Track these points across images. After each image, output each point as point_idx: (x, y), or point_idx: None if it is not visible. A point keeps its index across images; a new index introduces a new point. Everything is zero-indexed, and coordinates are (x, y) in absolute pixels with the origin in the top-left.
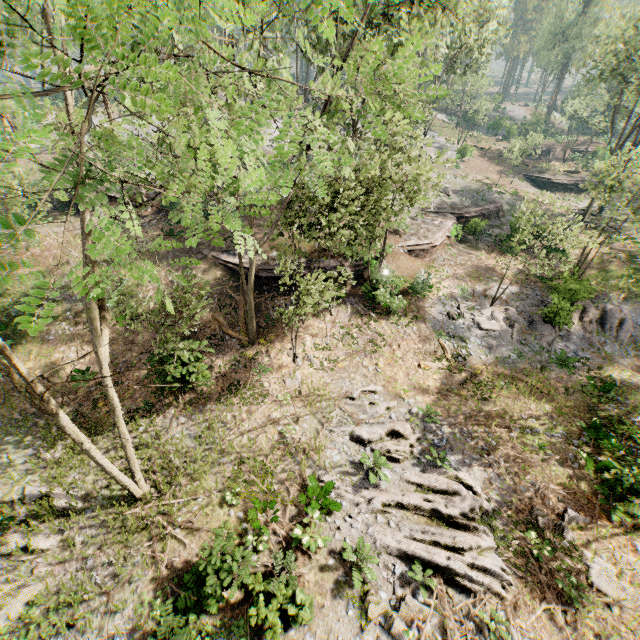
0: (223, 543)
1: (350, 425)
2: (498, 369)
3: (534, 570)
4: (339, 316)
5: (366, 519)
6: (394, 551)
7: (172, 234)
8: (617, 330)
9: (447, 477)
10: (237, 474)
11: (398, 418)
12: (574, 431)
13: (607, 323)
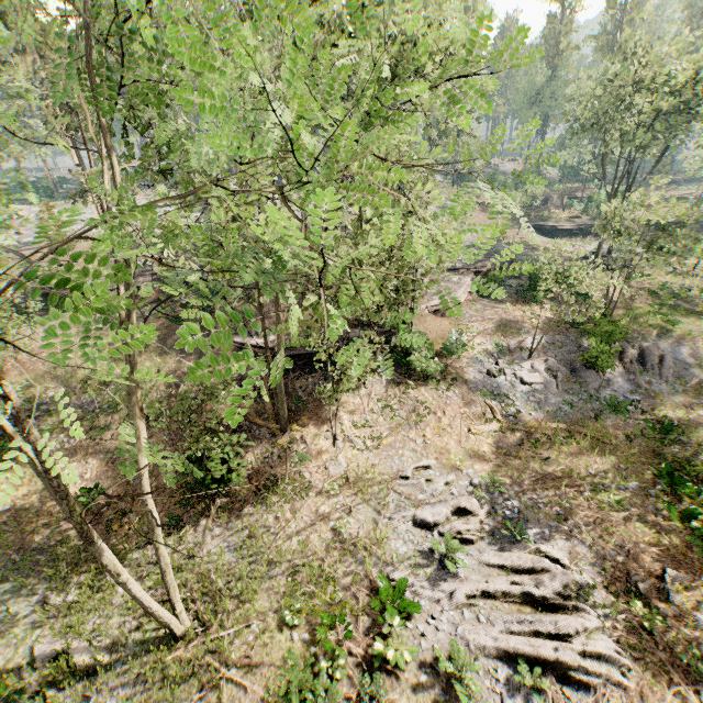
0: (299, 675)
1: (410, 508)
2: (552, 424)
3: (650, 647)
4: (374, 388)
5: (452, 617)
6: (492, 651)
7: (178, 321)
8: (659, 367)
9: (529, 552)
10: (292, 587)
11: (460, 493)
12: (647, 480)
13: (648, 361)
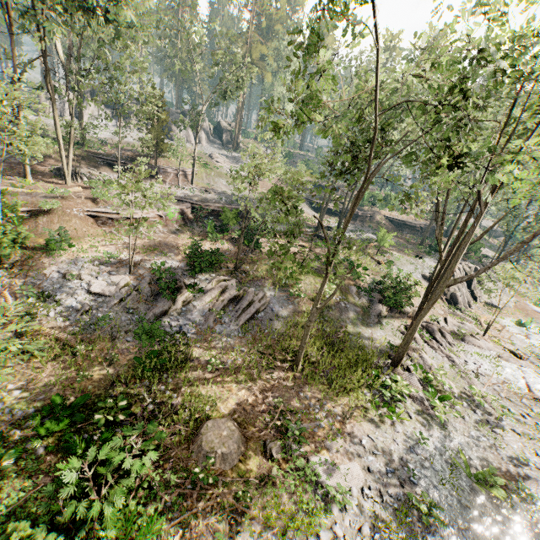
0: None
1: None
2: (58, 332)
3: None
4: None
5: None
6: None
7: None
8: (244, 311)
9: None
10: None
11: None
12: (52, 408)
13: (239, 304)
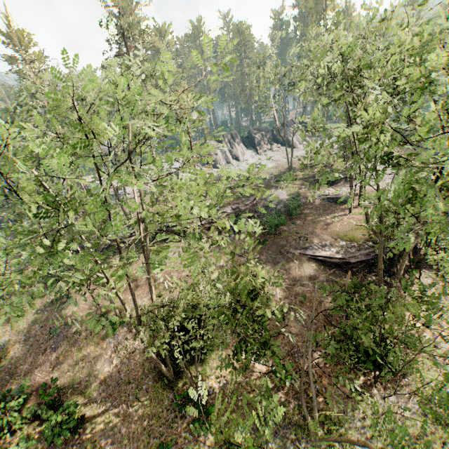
0: None
1: None
2: None
3: None
4: (425, 281)
5: None
6: None
7: (259, 243)
8: None
9: None
10: None
11: None
12: None
13: None
